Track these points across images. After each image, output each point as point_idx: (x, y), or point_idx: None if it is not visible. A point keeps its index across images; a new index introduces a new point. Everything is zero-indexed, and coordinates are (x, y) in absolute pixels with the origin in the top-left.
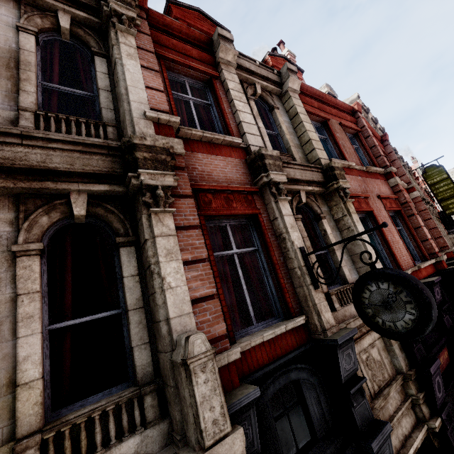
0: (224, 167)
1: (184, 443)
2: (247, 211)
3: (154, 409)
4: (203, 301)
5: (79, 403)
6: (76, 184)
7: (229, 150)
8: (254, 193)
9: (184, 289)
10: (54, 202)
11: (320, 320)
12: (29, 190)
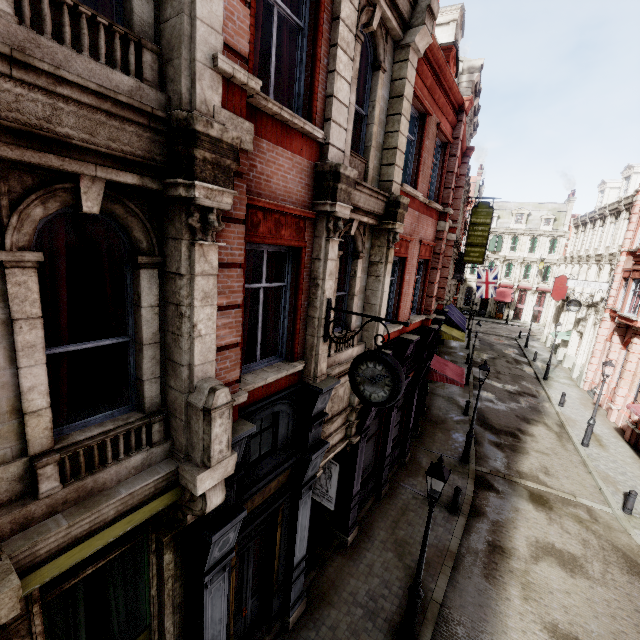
0: (288, 172)
1: (186, 459)
2: (294, 242)
3: (161, 434)
4: (226, 348)
5: (81, 424)
6: (93, 165)
7: (302, 143)
8: (308, 217)
9: (213, 337)
10: (54, 186)
11: (316, 369)
12: (16, 160)
